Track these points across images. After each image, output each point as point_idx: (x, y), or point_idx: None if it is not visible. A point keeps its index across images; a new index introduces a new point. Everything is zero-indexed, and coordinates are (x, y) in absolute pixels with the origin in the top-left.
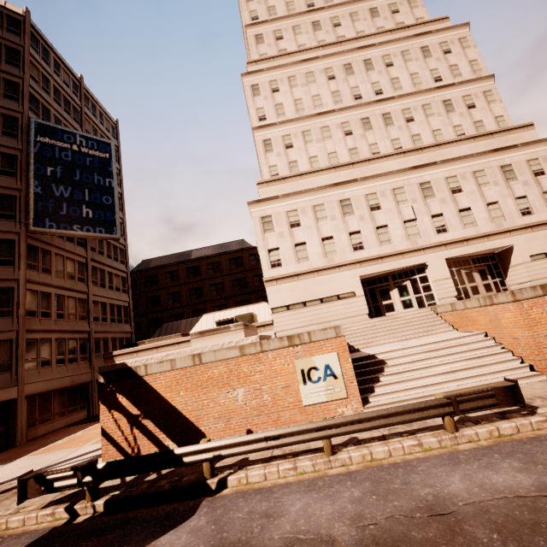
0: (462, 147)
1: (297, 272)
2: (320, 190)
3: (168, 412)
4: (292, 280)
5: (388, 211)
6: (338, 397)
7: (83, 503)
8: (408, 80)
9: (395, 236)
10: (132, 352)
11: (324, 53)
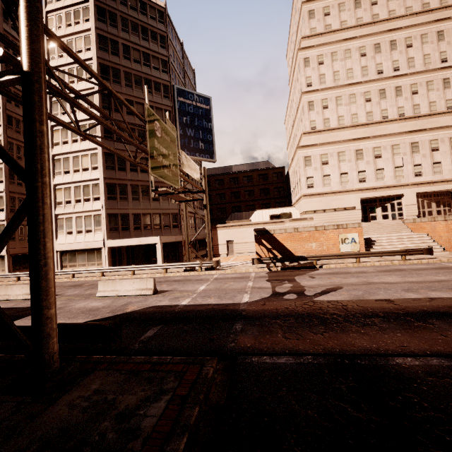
0: (448, 117)
1: (323, 192)
2: (344, 142)
3: (283, 248)
4: (319, 197)
5: (386, 159)
6: (355, 250)
7: (272, 268)
8: (421, 60)
9: (387, 176)
10: (227, 226)
11: (360, 31)
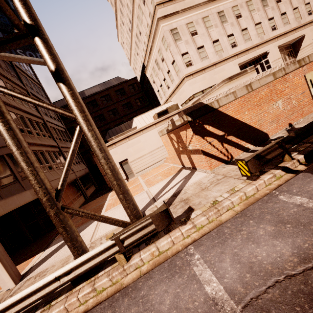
0: None
1: (203, 67)
2: (205, 4)
3: (242, 127)
4: (201, 73)
5: (246, 18)
6: None
7: (288, 163)
8: None
9: (252, 35)
10: (111, 144)
11: None
